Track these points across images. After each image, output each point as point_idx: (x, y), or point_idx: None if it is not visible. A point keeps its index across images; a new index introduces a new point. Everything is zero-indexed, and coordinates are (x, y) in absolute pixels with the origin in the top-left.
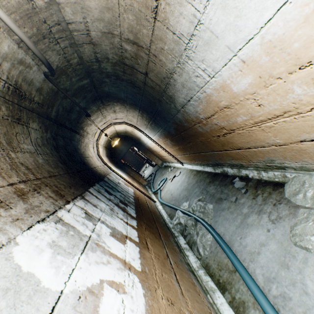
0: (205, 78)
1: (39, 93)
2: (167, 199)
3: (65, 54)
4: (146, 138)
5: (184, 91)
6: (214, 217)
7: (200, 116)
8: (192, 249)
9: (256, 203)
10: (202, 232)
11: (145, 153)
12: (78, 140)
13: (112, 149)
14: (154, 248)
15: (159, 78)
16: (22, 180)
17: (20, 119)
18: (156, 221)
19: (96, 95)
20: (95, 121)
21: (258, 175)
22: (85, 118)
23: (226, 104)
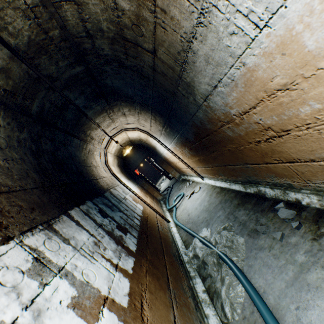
0: (248, 33)
1: (4, 75)
2: (183, 220)
3: (37, 18)
4: (162, 146)
5: (208, 71)
6: (247, 258)
7: (231, 110)
8: (214, 304)
9: (320, 249)
10: (229, 279)
11: (162, 164)
12: (77, 145)
13: (126, 159)
14: (153, 313)
15: (171, 54)
16: None
17: None
18: (166, 252)
19: (97, 91)
20: (102, 125)
21: (320, 202)
22: (87, 120)
23: (283, 82)
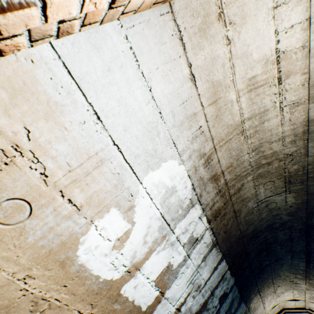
0: None
1: None
2: None
3: None
4: None
5: None
6: None
7: None
8: None
9: None
10: None
11: None
12: (296, 265)
13: None
14: None
15: None
16: (227, 181)
17: (290, 183)
18: None
19: None
20: None
21: None
22: None
23: None
